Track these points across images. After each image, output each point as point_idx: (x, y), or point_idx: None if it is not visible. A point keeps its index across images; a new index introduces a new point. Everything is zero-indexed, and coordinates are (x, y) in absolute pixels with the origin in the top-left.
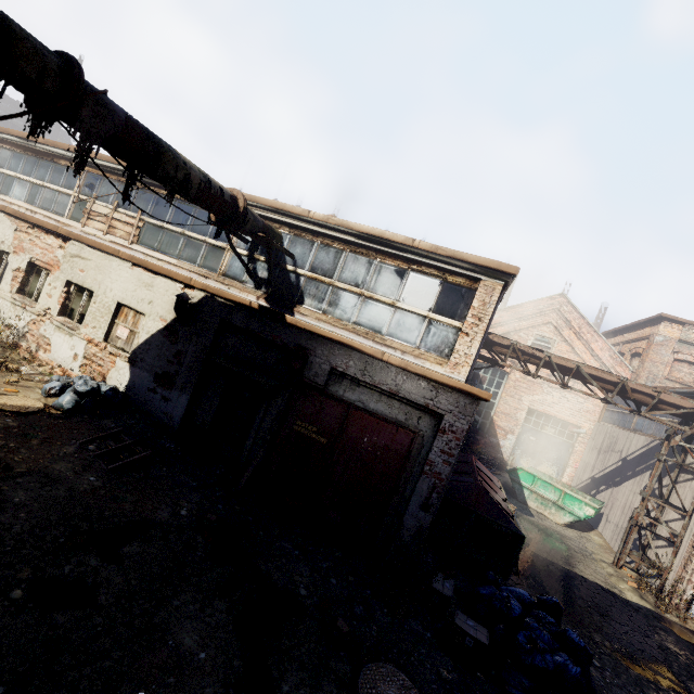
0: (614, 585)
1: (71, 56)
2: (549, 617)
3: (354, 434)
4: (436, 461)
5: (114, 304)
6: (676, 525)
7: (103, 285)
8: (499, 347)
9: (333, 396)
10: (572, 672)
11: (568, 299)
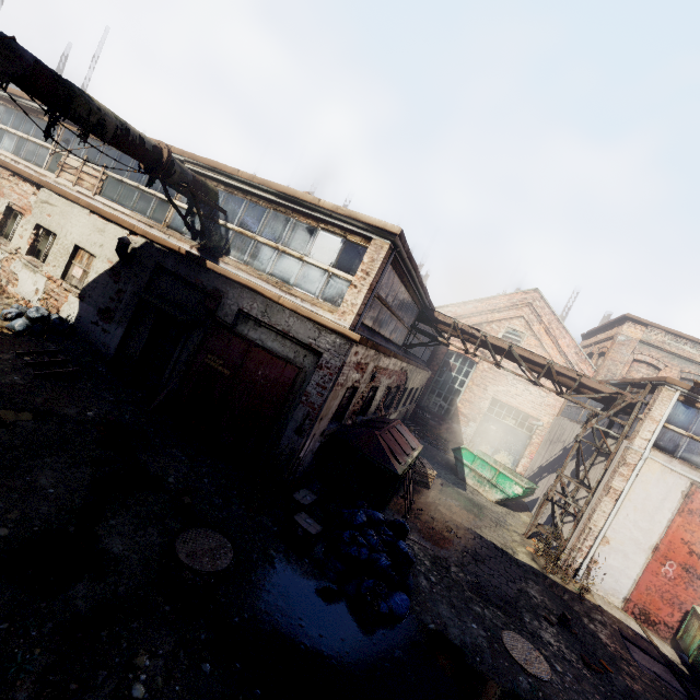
0: (512, 547)
1: None
2: (389, 531)
3: (251, 367)
4: (312, 392)
5: (72, 246)
6: (583, 502)
7: (65, 229)
8: (442, 325)
9: (239, 334)
10: (381, 564)
11: (542, 295)
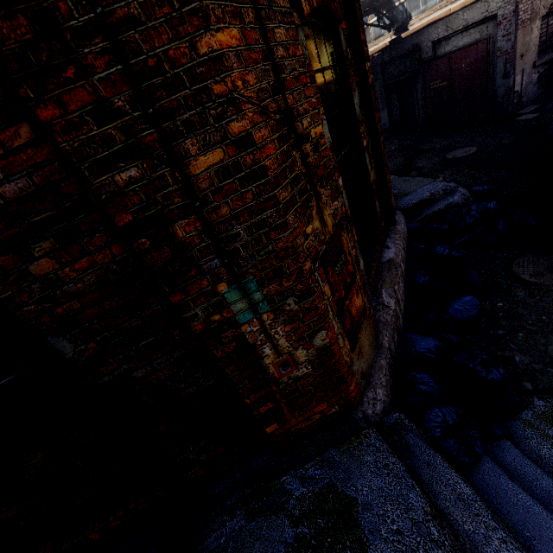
0: None
1: None
2: None
3: (456, 68)
4: (501, 45)
5: None
6: None
7: None
8: None
9: (440, 57)
10: None
11: None
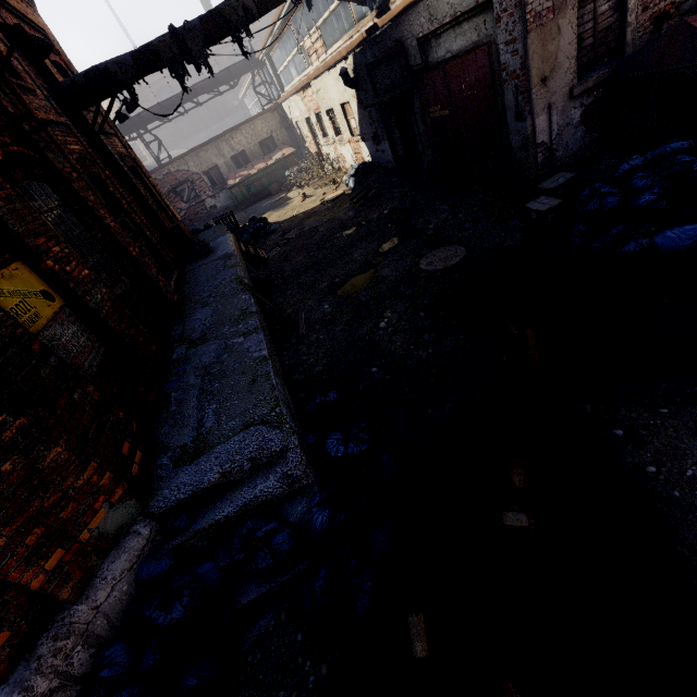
0: None
1: (168, 27)
2: (684, 158)
3: (455, 89)
4: (506, 60)
5: (340, 108)
6: None
7: (331, 100)
8: None
9: (433, 66)
10: (637, 204)
11: None
